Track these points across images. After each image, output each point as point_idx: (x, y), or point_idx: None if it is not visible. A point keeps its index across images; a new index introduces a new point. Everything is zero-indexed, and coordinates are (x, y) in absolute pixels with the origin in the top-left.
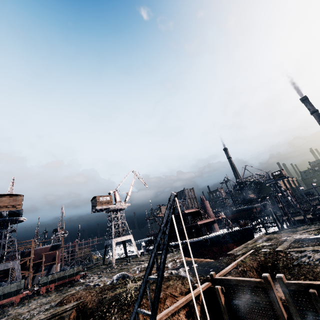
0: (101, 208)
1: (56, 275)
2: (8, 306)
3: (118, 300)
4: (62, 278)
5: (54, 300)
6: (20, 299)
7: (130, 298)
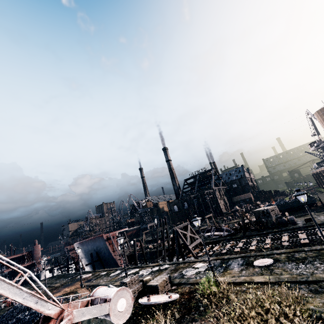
0: None
1: None
2: None
3: None
4: None
5: None
6: None
7: None
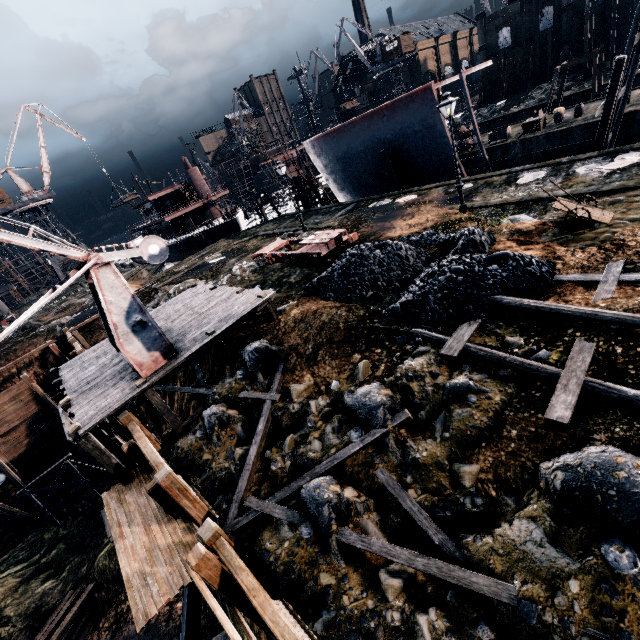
0: None
1: None
2: None
3: None
4: None
5: None
6: None
7: None
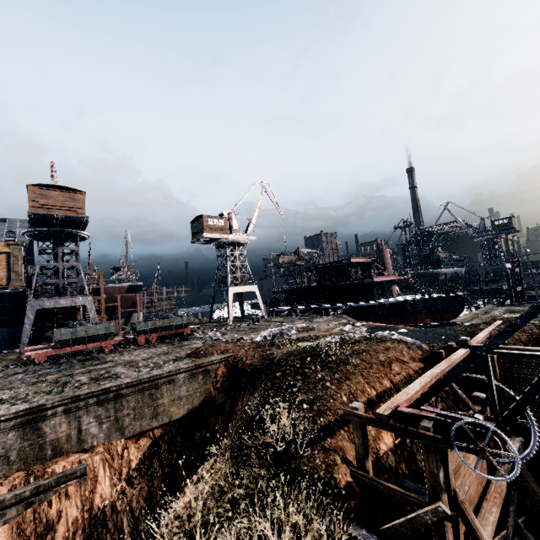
0: (209, 238)
1: (159, 322)
2: (96, 352)
3: (315, 356)
4: (166, 328)
5: (175, 351)
6: (111, 347)
7: (333, 355)
